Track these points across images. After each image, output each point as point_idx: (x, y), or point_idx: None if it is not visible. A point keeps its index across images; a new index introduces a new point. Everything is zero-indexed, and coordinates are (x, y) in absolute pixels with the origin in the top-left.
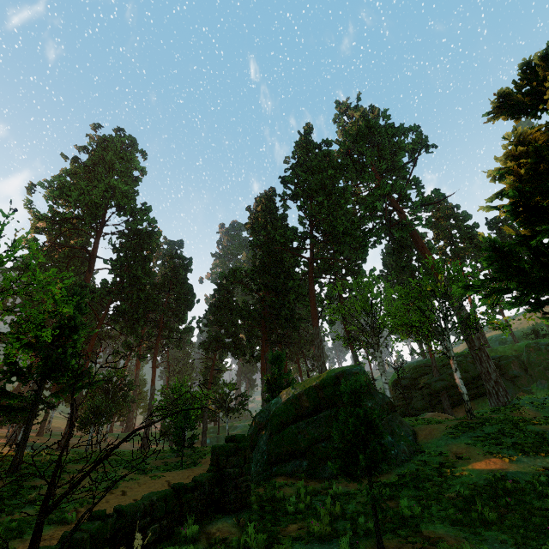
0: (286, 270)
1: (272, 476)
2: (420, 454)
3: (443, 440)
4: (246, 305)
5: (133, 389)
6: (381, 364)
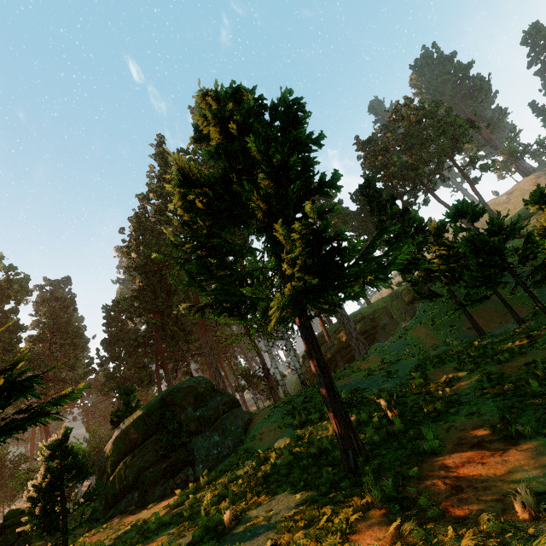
0: (166, 287)
1: (111, 519)
2: (242, 443)
3: (262, 423)
4: (138, 332)
5: (22, 463)
6: (269, 352)
